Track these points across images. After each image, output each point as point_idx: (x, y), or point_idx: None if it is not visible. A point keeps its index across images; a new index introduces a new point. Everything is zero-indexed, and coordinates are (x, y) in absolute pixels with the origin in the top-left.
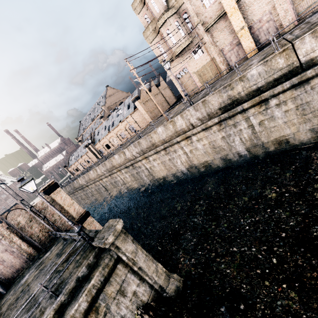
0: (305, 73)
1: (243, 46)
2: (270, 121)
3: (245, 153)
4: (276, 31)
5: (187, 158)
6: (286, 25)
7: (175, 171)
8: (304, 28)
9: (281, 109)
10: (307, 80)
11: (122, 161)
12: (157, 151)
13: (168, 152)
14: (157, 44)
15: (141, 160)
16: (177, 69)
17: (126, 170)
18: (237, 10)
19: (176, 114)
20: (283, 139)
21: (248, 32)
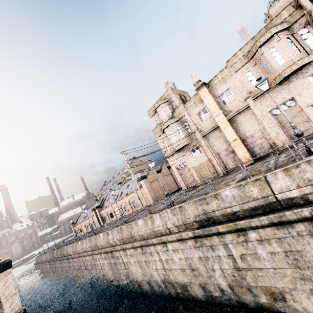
0: (284, 214)
1: (237, 155)
2: (253, 258)
3: (229, 291)
4: (270, 147)
5: (162, 268)
6: (280, 144)
7: (150, 279)
8: (288, 155)
9: (265, 248)
10: (289, 221)
11: (104, 243)
12: (134, 246)
13: (144, 251)
14: (163, 140)
15: (119, 250)
16: (178, 162)
17: (105, 256)
18: (229, 126)
19: (159, 209)
20: (278, 293)
21: (241, 144)
